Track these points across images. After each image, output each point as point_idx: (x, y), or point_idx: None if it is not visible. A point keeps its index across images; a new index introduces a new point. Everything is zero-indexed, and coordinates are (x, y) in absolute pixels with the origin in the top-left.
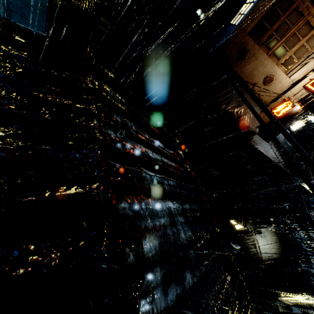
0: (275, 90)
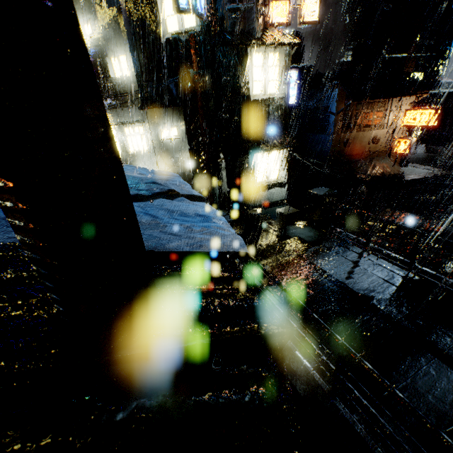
0: (385, 140)
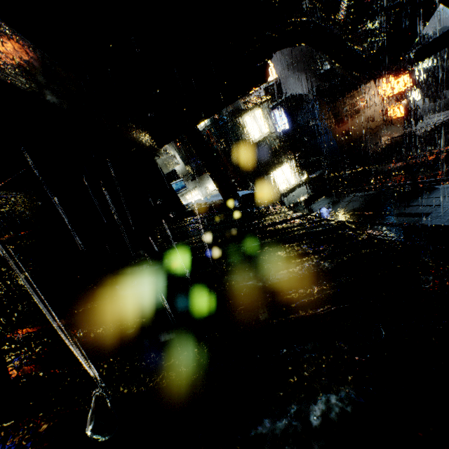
0: (380, 115)
